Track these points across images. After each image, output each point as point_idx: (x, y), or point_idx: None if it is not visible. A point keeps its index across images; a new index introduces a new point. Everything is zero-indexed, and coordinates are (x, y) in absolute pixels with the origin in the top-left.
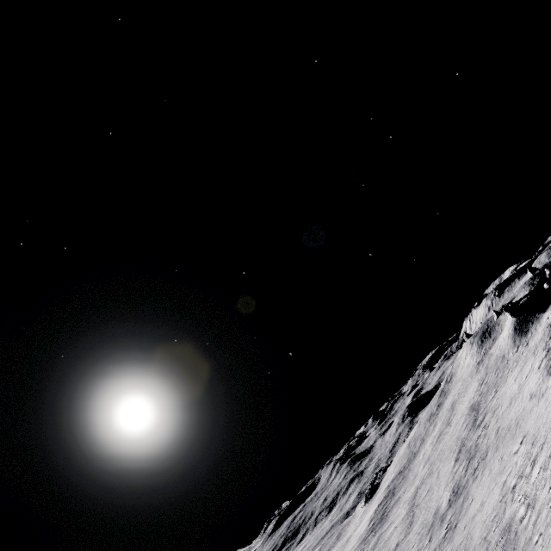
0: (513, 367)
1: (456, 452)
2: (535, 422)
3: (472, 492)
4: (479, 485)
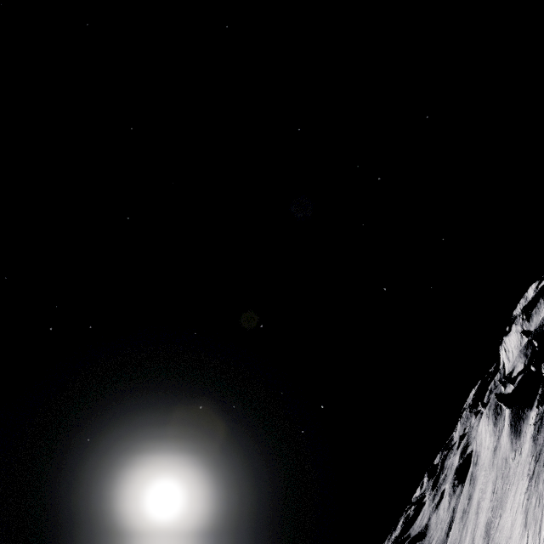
0: (512, 482)
1: None
2: None
3: None
4: None
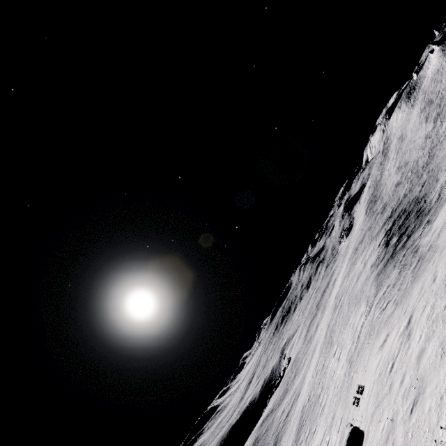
0: None
1: (424, 121)
2: None
3: None
4: None
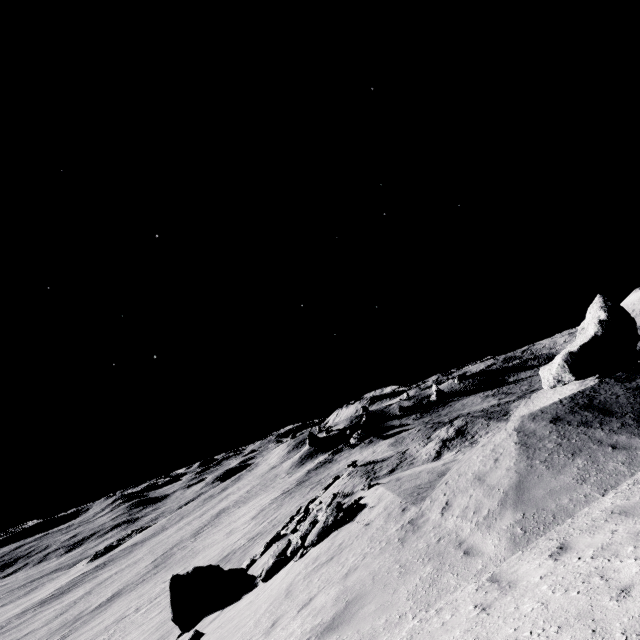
0: (267, 491)
1: (164, 552)
2: (200, 559)
3: (113, 605)
4: (124, 600)
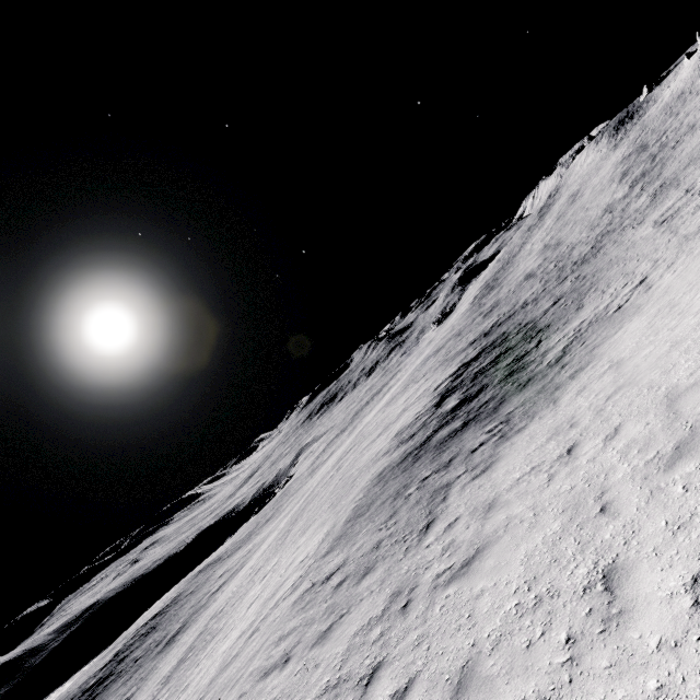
0: None
1: (617, 180)
2: None
3: (679, 151)
4: (691, 140)
